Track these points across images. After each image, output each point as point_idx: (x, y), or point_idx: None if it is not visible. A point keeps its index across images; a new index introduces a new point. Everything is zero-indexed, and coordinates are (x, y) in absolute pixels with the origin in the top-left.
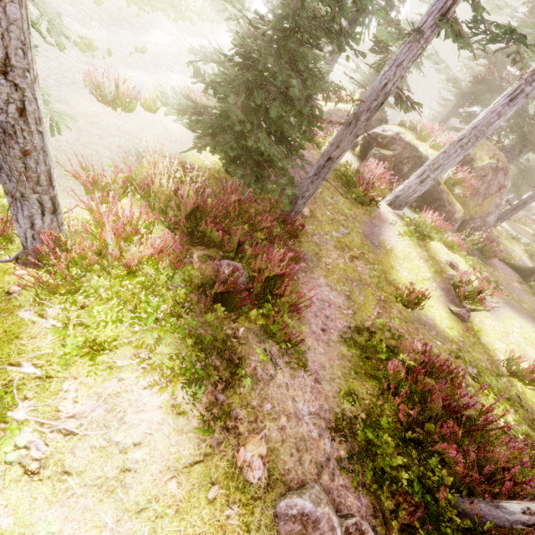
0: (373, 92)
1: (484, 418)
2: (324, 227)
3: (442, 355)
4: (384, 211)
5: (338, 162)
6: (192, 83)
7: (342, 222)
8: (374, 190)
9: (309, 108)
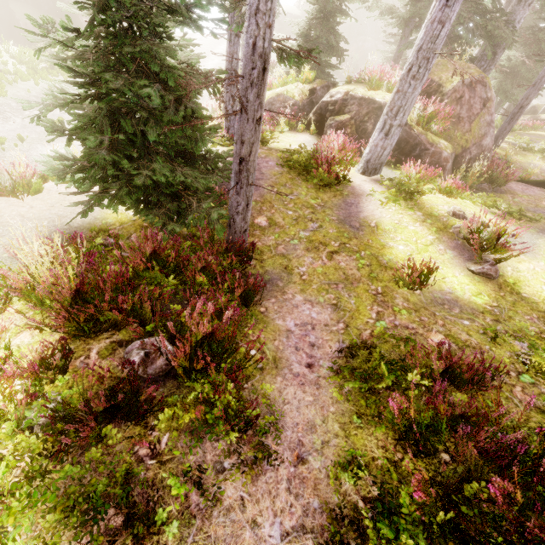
0: (246, 60)
1: None
2: (289, 232)
3: (474, 340)
4: (359, 182)
5: (254, 159)
6: (49, 141)
7: (309, 217)
8: (341, 164)
9: (183, 112)
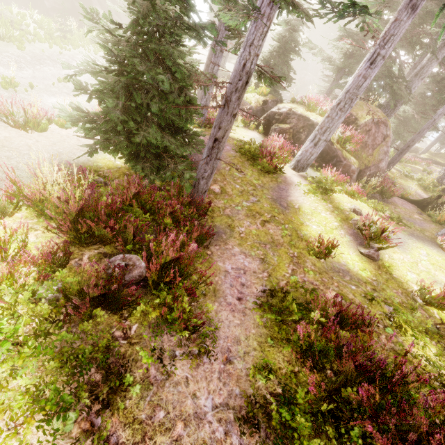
0: (236, 73)
1: (399, 371)
2: (235, 200)
3: (358, 300)
4: (290, 175)
5: (224, 141)
6: (75, 95)
7: (251, 192)
8: (279, 159)
9: (183, 98)
